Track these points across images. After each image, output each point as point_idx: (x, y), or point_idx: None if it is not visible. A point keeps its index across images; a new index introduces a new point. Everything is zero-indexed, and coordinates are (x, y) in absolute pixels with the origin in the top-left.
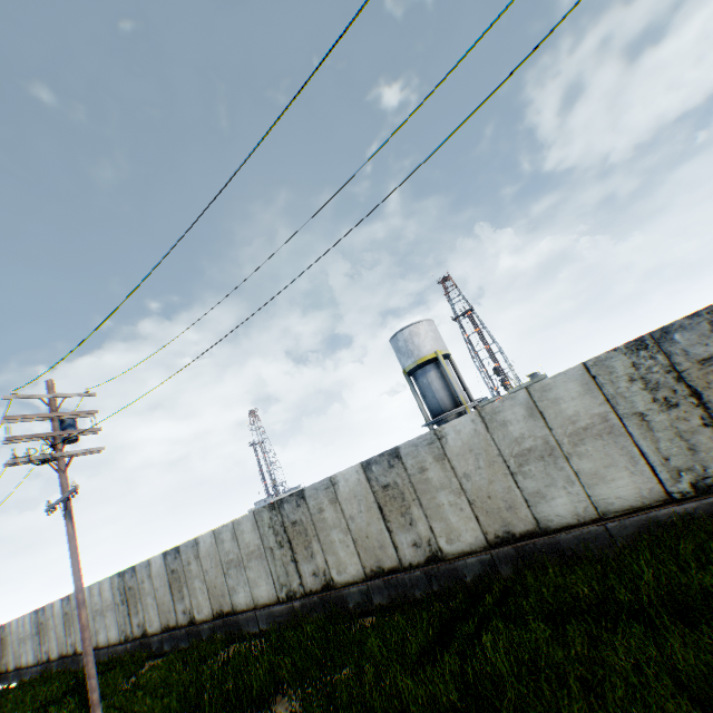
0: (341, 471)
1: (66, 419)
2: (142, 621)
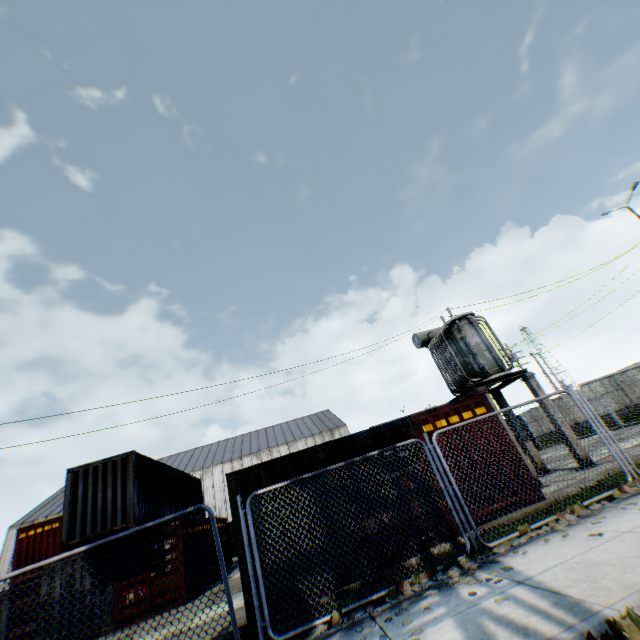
0: (639, 361)
1: (513, 354)
2: (546, 427)
